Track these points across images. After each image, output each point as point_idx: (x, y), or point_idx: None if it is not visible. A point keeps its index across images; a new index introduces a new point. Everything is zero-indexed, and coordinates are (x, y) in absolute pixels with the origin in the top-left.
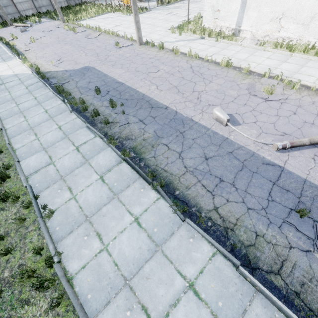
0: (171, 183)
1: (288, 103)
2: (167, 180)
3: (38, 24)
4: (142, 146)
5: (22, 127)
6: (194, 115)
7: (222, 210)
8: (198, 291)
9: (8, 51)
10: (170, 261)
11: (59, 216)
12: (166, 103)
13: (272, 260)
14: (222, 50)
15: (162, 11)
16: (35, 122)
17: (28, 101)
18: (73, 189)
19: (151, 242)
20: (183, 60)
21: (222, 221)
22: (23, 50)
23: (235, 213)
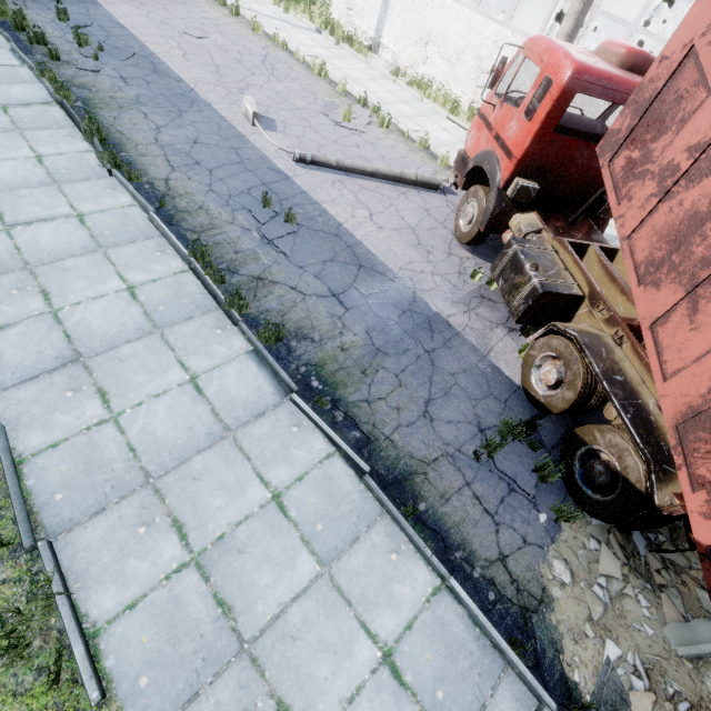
0: (121, 145)
1: (362, 136)
2: (118, 142)
3: None
4: (103, 102)
5: None
6: (217, 102)
7: (174, 183)
8: (85, 221)
9: None
10: (66, 196)
11: None
12: (185, 76)
13: (200, 225)
14: (335, 58)
15: None
16: None
17: None
18: None
19: (49, 178)
20: (261, 43)
21: (166, 190)
22: None
23: (190, 189)
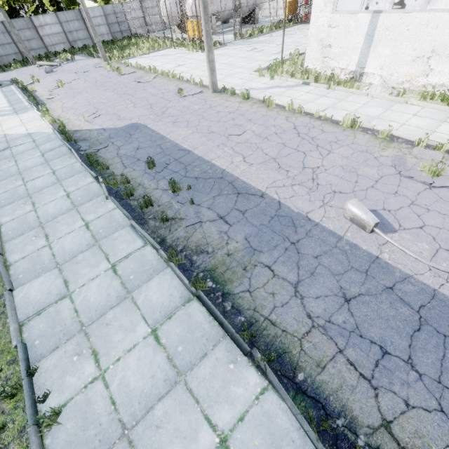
0: (286, 352)
1: None
2: (278, 345)
3: (69, 63)
4: (226, 267)
5: (26, 223)
6: (310, 210)
7: (401, 431)
8: None
9: (24, 100)
10: None
11: (71, 422)
12: (261, 186)
13: None
14: (339, 102)
15: (242, 46)
16: (48, 214)
17: (42, 176)
18: (101, 356)
19: None
20: (281, 116)
21: None
22: (45, 99)
23: (431, 440)
